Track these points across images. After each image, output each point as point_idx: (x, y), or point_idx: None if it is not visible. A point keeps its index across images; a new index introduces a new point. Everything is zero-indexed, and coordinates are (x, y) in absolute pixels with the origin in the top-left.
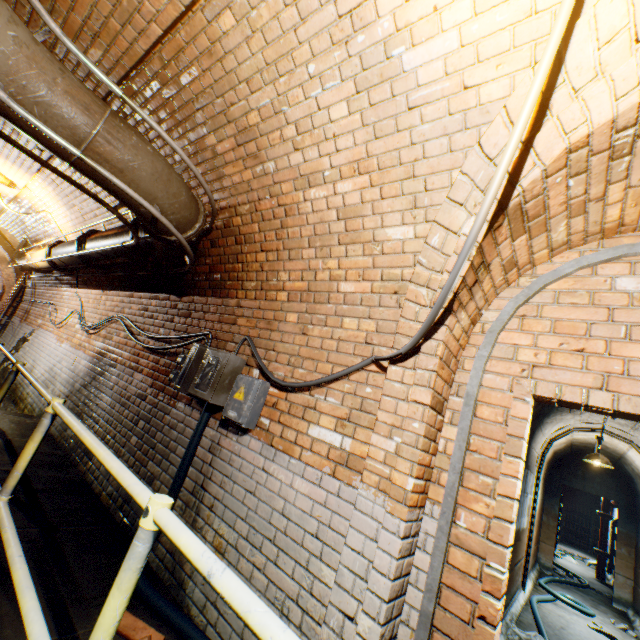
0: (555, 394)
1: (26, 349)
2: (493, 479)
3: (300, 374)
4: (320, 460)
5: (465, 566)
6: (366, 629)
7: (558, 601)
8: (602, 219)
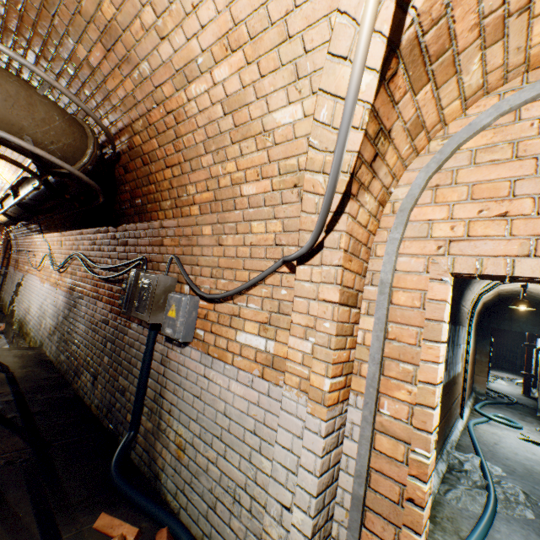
0: (475, 269)
1: (22, 292)
2: (414, 366)
3: (222, 285)
4: (249, 364)
5: (391, 451)
6: (299, 521)
7: (491, 421)
8: (527, 42)
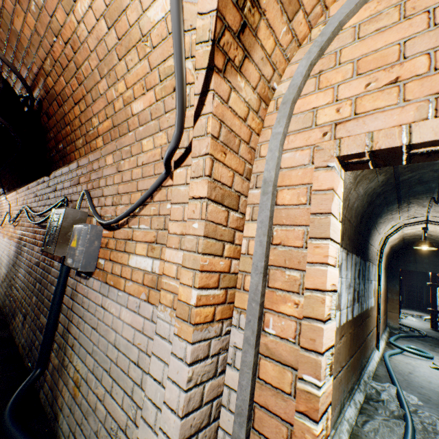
0: (365, 146)
1: None
2: (301, 272)
3: (120, 210)
4: (138, 288)
5: (277, 381)
6: None
7: (405, 352)
8: None
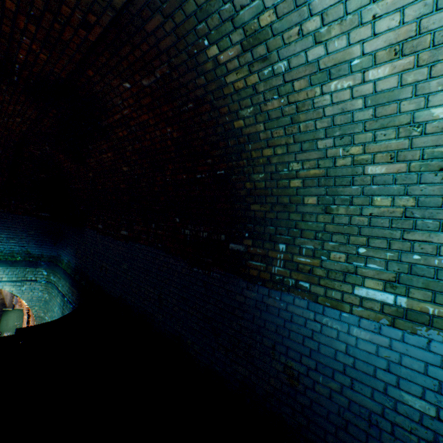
0: None
1: None
2: None
3: None
4: None
5: None
6: None
7: None
8: None
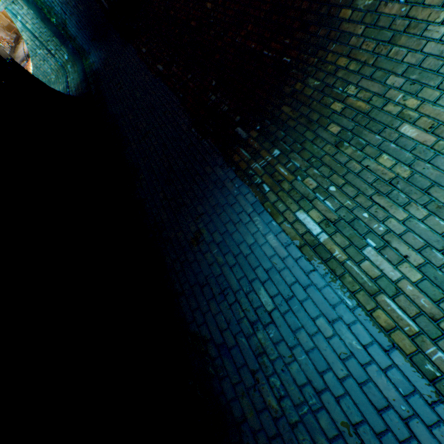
0: None
1: None
2: None
3: None
4: None
5: None
6: None
7: None
8: None
